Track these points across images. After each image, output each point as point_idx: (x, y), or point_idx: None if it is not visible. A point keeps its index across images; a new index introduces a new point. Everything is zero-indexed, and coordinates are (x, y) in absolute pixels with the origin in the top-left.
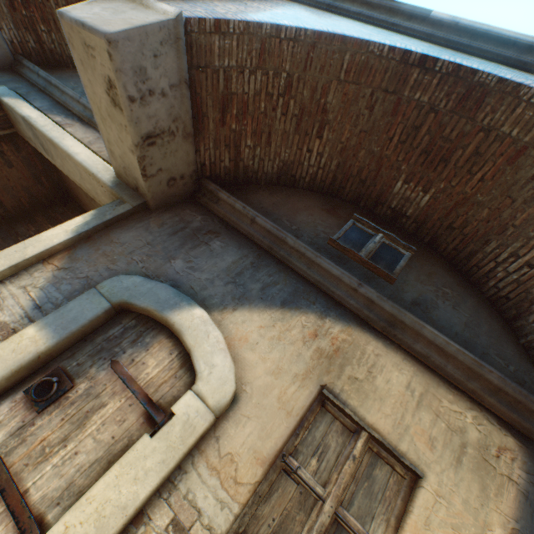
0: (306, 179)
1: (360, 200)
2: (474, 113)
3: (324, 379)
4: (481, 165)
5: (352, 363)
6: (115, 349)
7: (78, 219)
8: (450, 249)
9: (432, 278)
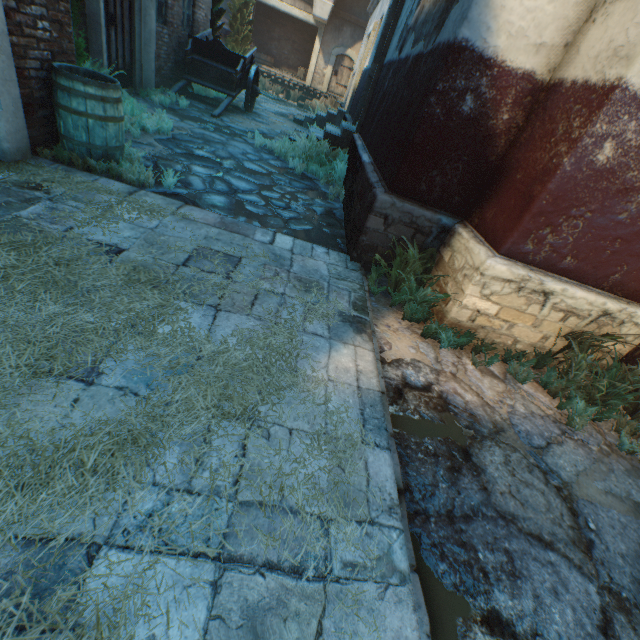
0: None
1: None
2: None
3: None
4: None
5: None
6: (340, 64)
7: (316, 40)
8: None
9: None
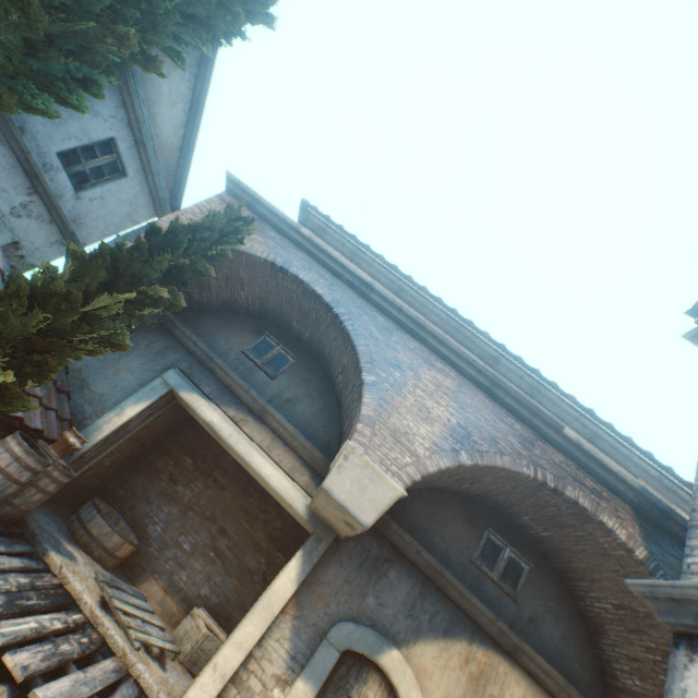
0: (452, 490)
1: (493, 508)
2: (582, 522)
3: (475, 697)
4: (584, 544)
5: (490, 682)
6: (347, 685)
7: (292, 562)
8: (557, 566)
9: (543, 591)
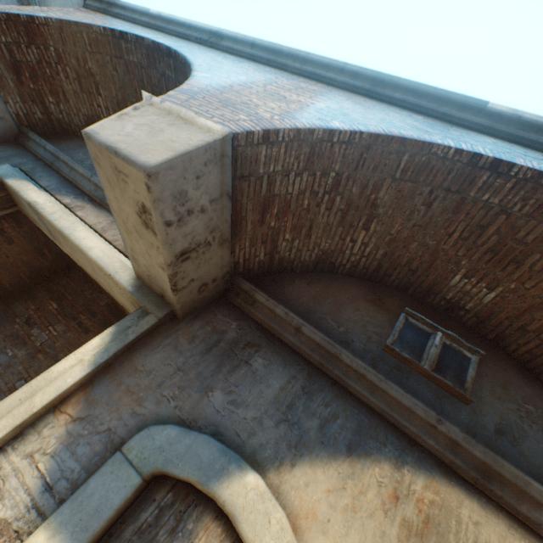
0: (346, 266)
1: (407, 288)
2: None
3: None
4: None
5: (449, 541)
6: None
7: (94, 341)
8: (523, 351)
9: (508, 390)
